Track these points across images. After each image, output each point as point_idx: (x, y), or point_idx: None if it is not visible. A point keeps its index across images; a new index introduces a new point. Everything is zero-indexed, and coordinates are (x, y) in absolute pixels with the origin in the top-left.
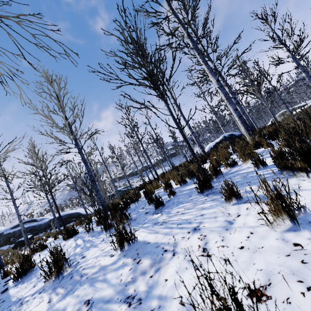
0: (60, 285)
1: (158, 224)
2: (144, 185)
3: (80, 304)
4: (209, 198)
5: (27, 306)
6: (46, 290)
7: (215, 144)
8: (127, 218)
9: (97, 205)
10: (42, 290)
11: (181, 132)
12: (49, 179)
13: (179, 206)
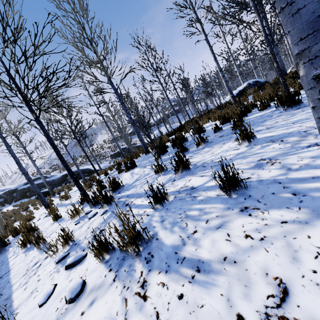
0: (196, 171)
1: (263, 130)
2: (171, 133)
3: (255, 162)
4: (305, 108)
5: (173, 186)
6: (181, 178)
7: (239, 92)
8: (204, 141)
9: (104, 163)
10: (172, 180)
11: (272, 51)
12: (76, 126)
13: (269, 121)
